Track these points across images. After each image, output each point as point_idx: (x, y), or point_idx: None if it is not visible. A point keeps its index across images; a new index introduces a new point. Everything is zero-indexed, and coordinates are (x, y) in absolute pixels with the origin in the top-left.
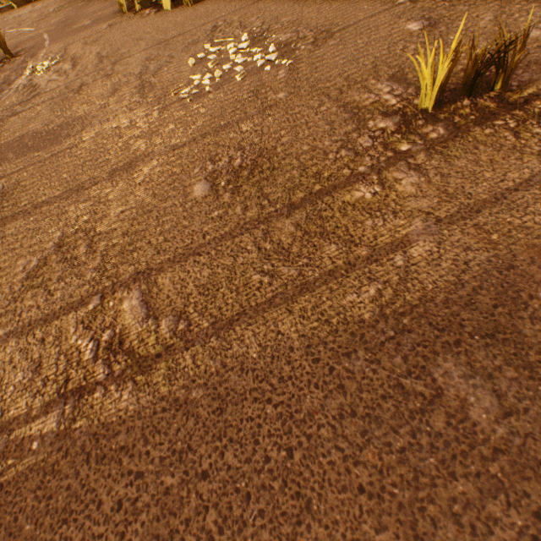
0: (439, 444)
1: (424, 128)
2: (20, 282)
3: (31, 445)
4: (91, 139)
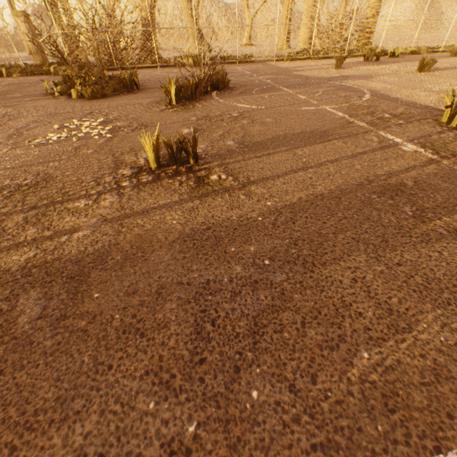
0: None
1: (144, 176)
2: None
3: None
4: None
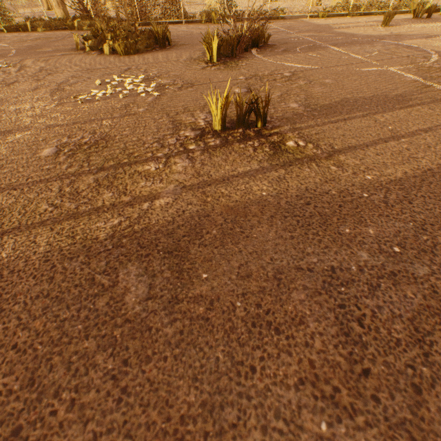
0: (92, 316)
1: (210, 139)
2: None
3: None
4: None
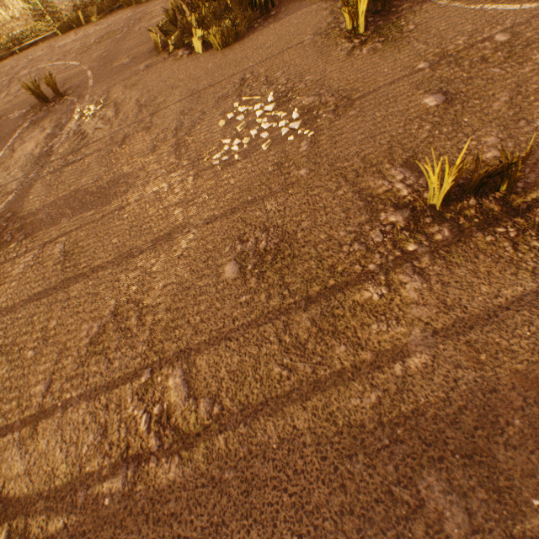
0: None
1: (431, 227)
2: (85, 347)
3: (104, 500)
4: (136, 201)
